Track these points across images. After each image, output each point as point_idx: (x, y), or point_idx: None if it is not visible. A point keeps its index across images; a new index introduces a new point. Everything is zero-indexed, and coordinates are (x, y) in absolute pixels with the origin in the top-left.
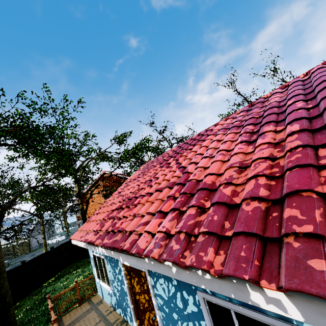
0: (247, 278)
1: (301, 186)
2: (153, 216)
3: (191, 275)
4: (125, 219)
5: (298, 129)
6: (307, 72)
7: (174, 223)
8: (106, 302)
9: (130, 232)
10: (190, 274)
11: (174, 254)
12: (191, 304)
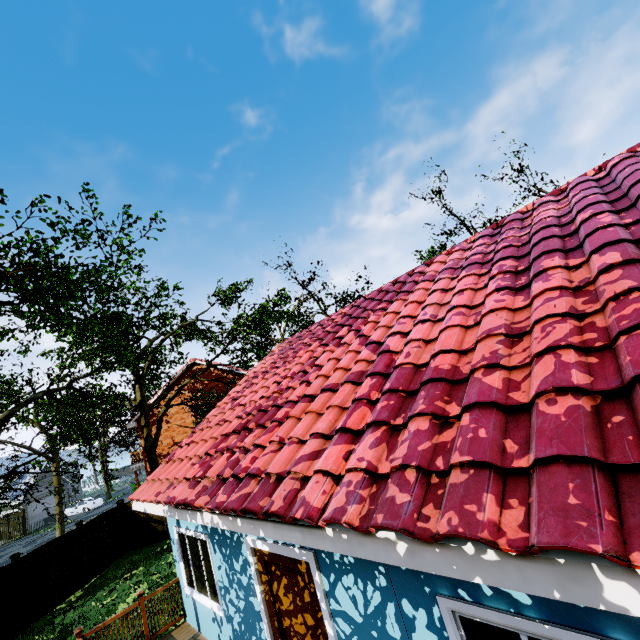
0: (601, 550)
1: None
2: (327, 441)
3: (446, 556)
4: (259, 451)
5: (620, 259)
6: (601, 165)
7: (382, 451)
8: (206, 639)
9: (278, 476)
10: (443, 554)
11: (403, 513)
12: (423, 628)
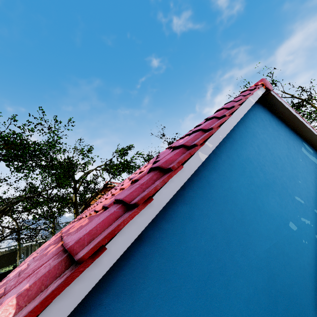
0: None
1: (12, 283)
2: None
3: None
4: None
5: (135, 178)
6: None
7: None
8: None
9: None
10: None
11: None
12: None
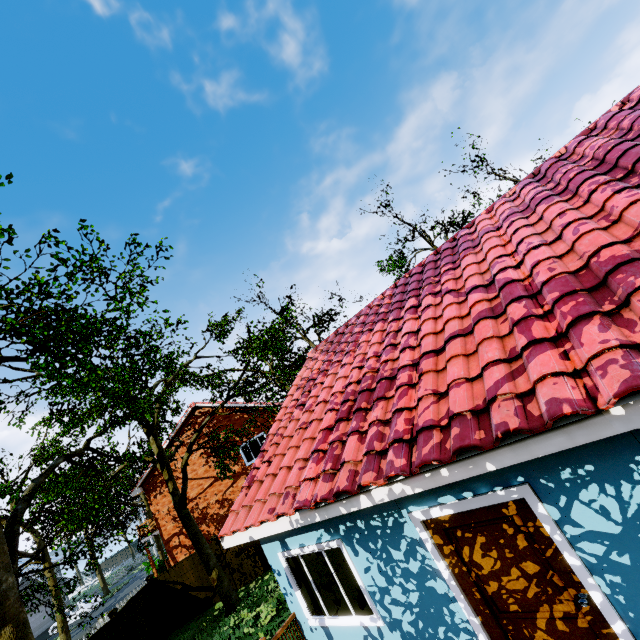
0: None
1: None
2: (510, 364)
3: None
4: (407, 413)
5: None
6: (623, 100)
7: (618, 330)
8: None
9: (472, 412)
10: None
11: None
12: None
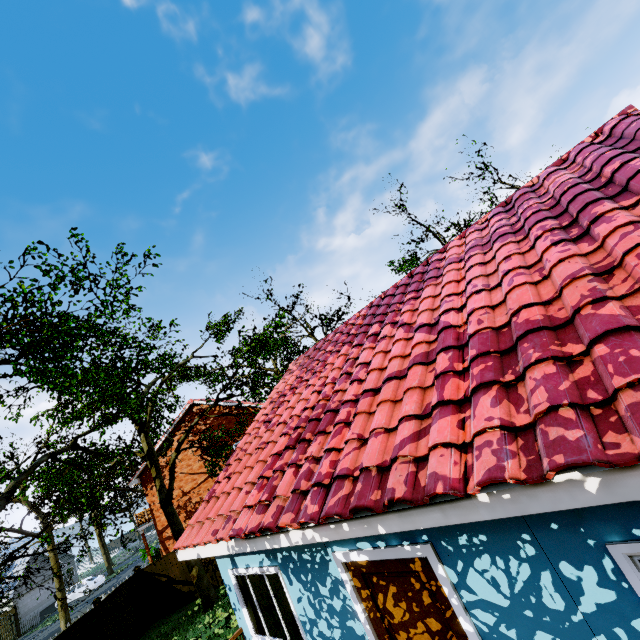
0: None
1: None
2: (422, 421)
3: None
4: (334, 455)
5: None
6: (597, 131)
7: (507, 407)
8: None
9: (379, 468)
10: None
11: (585, 446)
12: (593, 587)
